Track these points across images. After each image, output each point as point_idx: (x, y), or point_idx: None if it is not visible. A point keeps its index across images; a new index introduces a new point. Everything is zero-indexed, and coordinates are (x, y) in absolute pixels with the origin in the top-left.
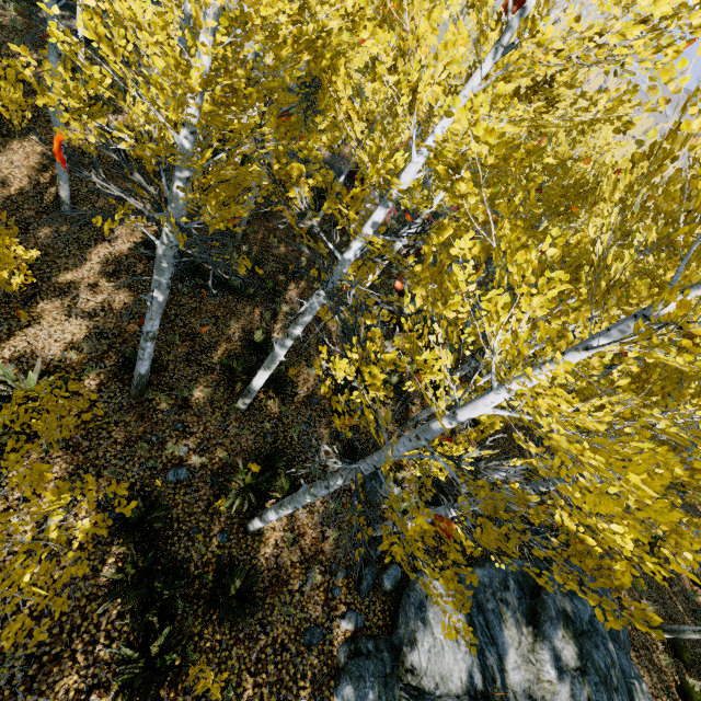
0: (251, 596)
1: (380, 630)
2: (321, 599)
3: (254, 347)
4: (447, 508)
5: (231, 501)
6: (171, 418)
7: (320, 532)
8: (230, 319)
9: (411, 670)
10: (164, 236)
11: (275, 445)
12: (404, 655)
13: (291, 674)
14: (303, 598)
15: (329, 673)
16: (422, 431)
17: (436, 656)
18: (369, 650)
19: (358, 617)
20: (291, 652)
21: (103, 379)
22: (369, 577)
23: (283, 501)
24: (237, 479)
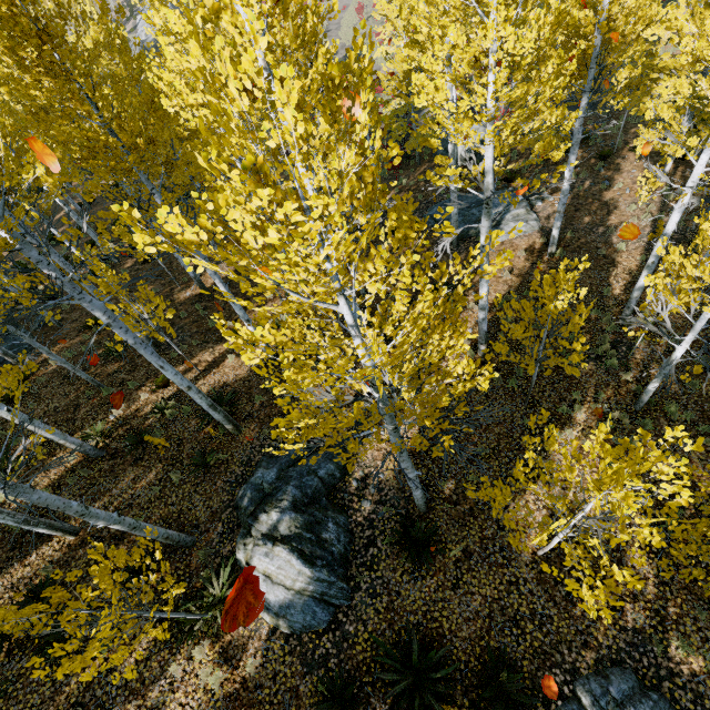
0: None
1: None
2: None
3: None
4: None
5: None
6: None
7: None
8: None
9: None
10: None
11: None
12: None
13: None
14: None
15: None
16: None
17: None
18: None
19: None
20: None
21: None
22: None
23: None
24: None
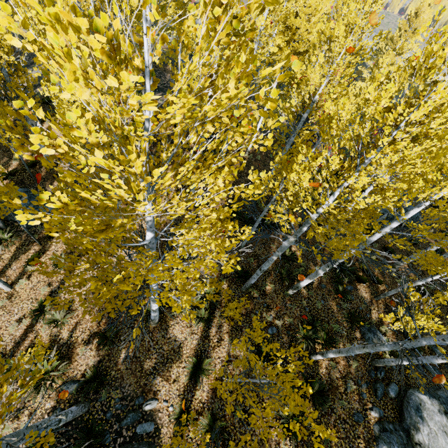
0: (322, 393)
1: (393, 419)
2: (357, 398)
3: (287, 259)
4: (434, 358)
5: (302, 344)
6: (260, 301)
7: (346, 362)
8: (270, 243)
9: (418, 444)
10: (290, 241)
11: (310, 313)
12: (412, 435)
13: (352, 435)
14: (347, 397)
15: (371, 437)
16: (446, 337)
17: (433, 438)
18: (391, 429)
19: (380, 410)
20: (349, 424)
21: (228, 283)
22: (381, 389)
23: (340, 350)
24: (300, 333)
